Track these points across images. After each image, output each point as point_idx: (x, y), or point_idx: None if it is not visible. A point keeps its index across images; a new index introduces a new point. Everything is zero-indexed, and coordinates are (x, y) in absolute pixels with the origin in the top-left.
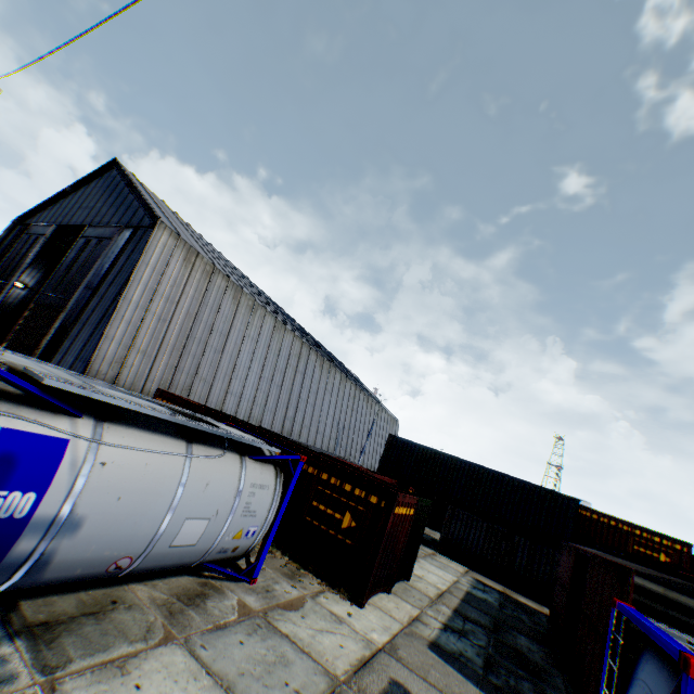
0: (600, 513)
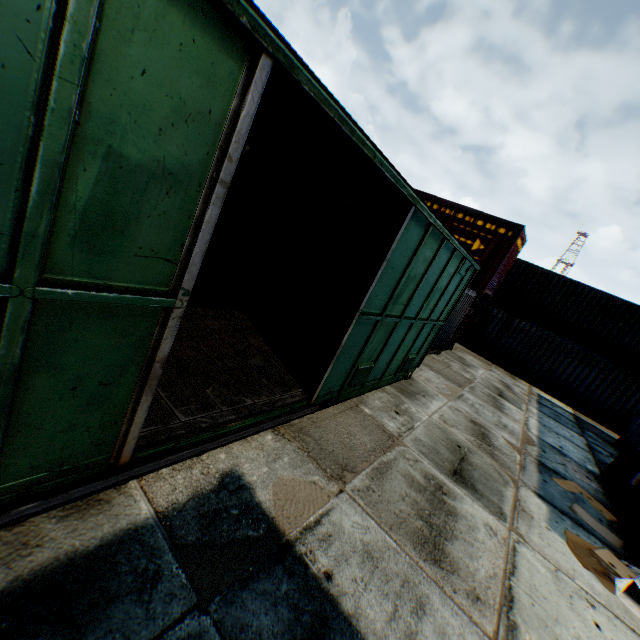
0: (426, 196)
